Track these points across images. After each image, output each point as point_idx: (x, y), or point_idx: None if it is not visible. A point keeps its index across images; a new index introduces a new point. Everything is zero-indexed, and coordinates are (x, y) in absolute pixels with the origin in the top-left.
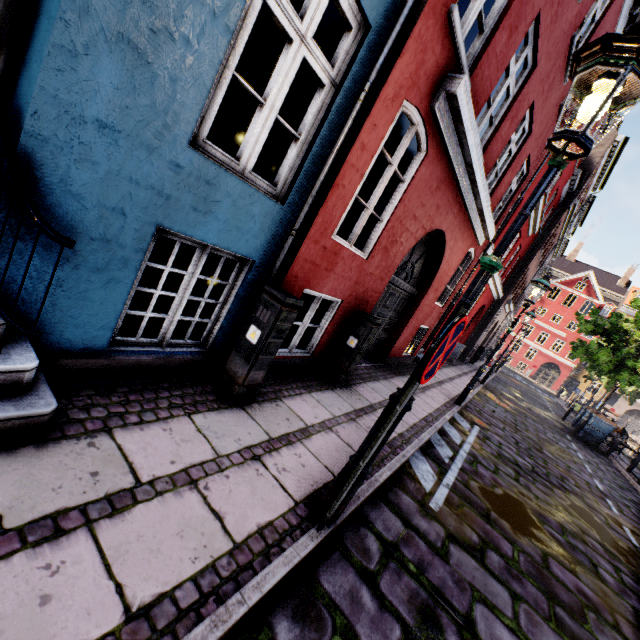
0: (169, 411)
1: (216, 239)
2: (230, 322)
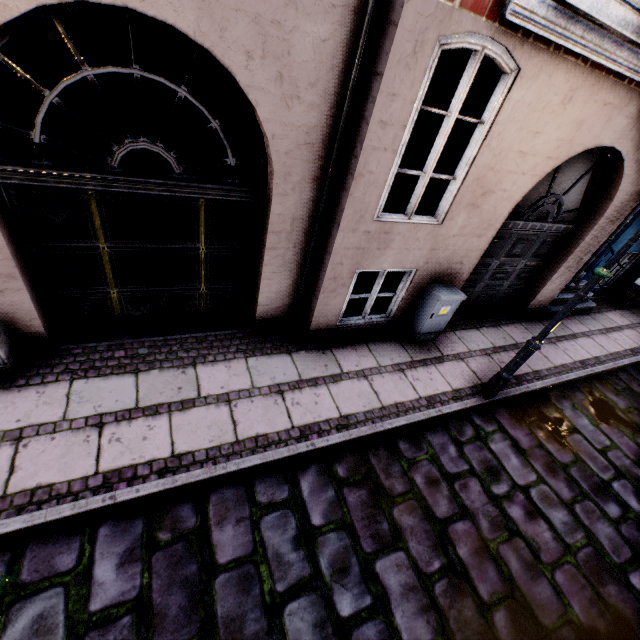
0: (608, 308)
1: (637, 250)
2: (623, 276)
